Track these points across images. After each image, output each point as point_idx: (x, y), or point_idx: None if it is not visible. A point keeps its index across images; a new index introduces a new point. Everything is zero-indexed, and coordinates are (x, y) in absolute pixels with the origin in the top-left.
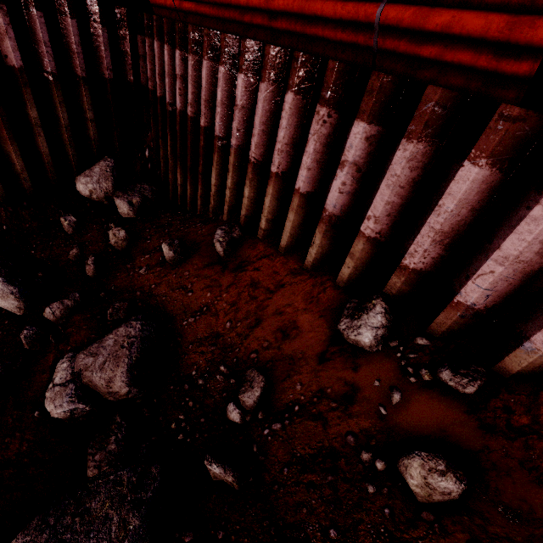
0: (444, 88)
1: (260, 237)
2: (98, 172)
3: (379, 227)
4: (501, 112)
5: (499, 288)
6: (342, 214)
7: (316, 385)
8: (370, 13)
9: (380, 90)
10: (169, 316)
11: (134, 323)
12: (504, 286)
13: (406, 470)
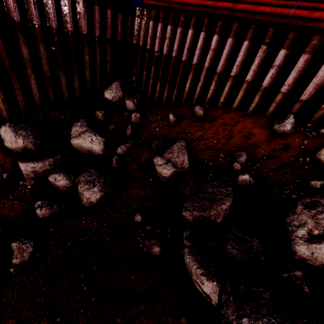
0: (320, 36)
1: (219, 107)
2: (115, 88)
3: (289, 88)
4: None
5: None
6: (269, 87)
7: (270, 148)
8: (288, 12)
9: (293, 38)
10: None
11: (182, 141)
12: None
13: (320, 154)
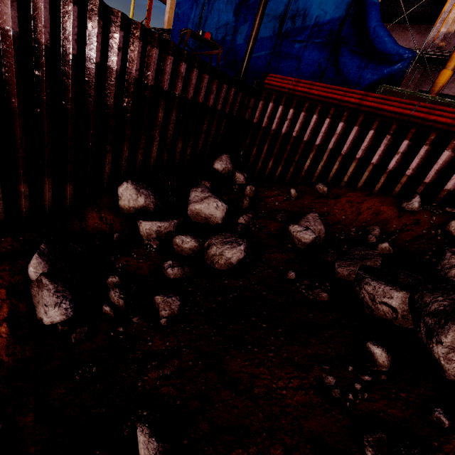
0: (437, 133)
1: (342, 186)
2: (225, 159)
3: (413, 172)
4: (454, 139)
5: None
6: (394, 170)
7: (402, 223)
8: (408, 113)
9: (414, 132)
10: None
11: (315, 212)
12: None
13: (449, 226)
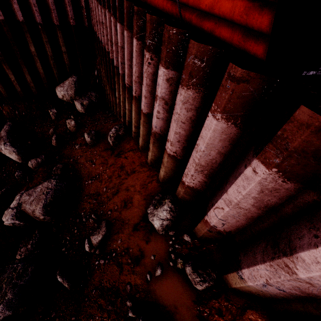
0: (198, 43)
1: (133, 137)
2: (67, 84)
3: (174, 149)
4: (229, 71)
5: (230, 221)
6: (161, 132)
7: (127, 244)
8: None
9: (169, 41)
10: (80, 176)
11: (52, 181)
12: (233, 221)
13: None
